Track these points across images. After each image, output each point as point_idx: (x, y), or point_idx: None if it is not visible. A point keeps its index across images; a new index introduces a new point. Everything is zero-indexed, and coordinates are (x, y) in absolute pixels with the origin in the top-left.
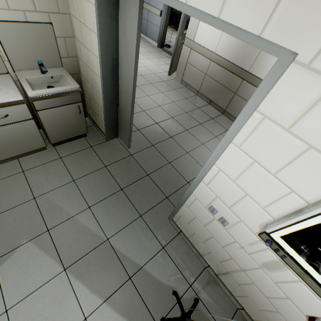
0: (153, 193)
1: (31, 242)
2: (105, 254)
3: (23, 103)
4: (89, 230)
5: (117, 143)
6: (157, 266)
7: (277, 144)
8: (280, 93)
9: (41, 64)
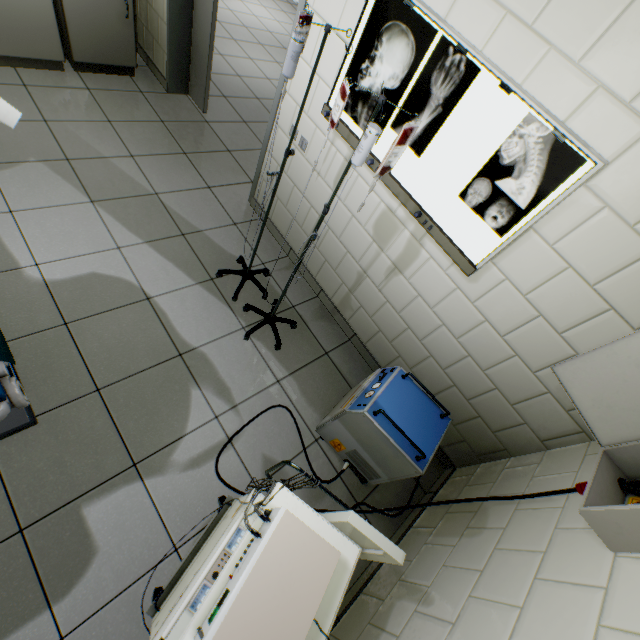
0: (232, 172)
1: (43, 163)
2: (151, 205)
3: None
4: (129, 178)
5: (185, 102)
6: (223, 236)
7: None
8: None
9: None
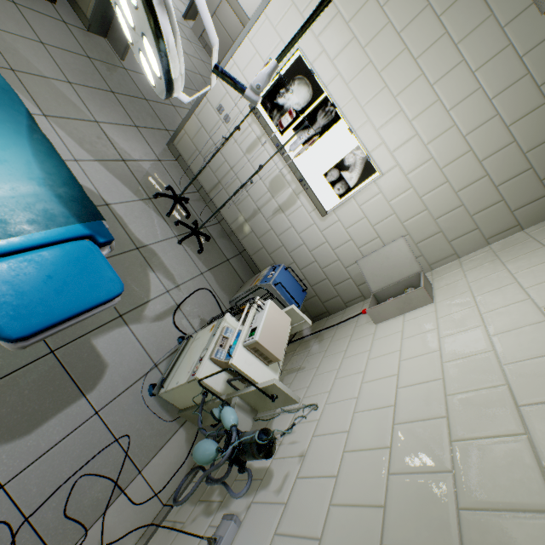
0: (152, 118)
1: None
2: (94, 130)
3: None
4: (72, 102)
5: (104, 44)
6: (153, 168)
7: (269, 38)
8: (275, 3)
9: None
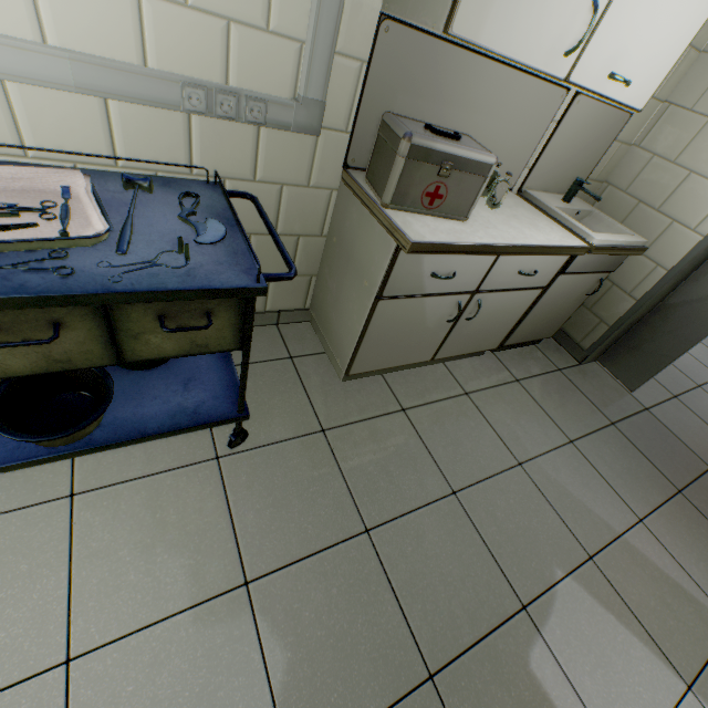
0: None
1: (572, 578)
2: None
3: (582, 253)
4: (675, 585)
5: (602, 374)
6: None
7: None
8: None
9: (581, 184)
